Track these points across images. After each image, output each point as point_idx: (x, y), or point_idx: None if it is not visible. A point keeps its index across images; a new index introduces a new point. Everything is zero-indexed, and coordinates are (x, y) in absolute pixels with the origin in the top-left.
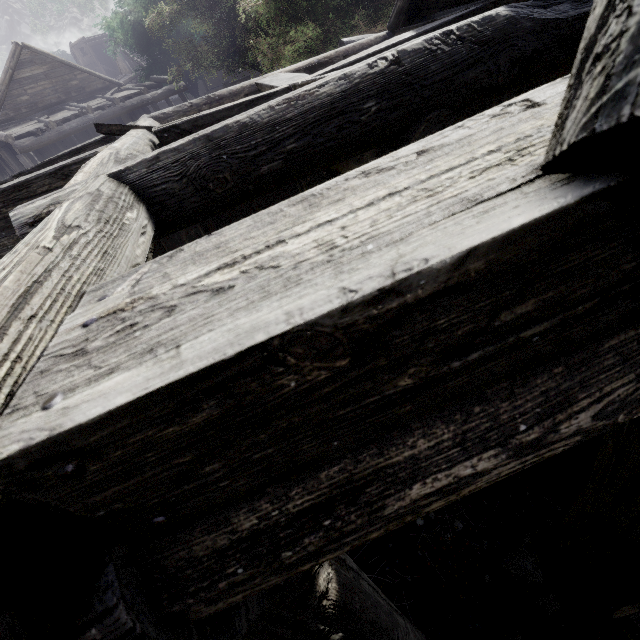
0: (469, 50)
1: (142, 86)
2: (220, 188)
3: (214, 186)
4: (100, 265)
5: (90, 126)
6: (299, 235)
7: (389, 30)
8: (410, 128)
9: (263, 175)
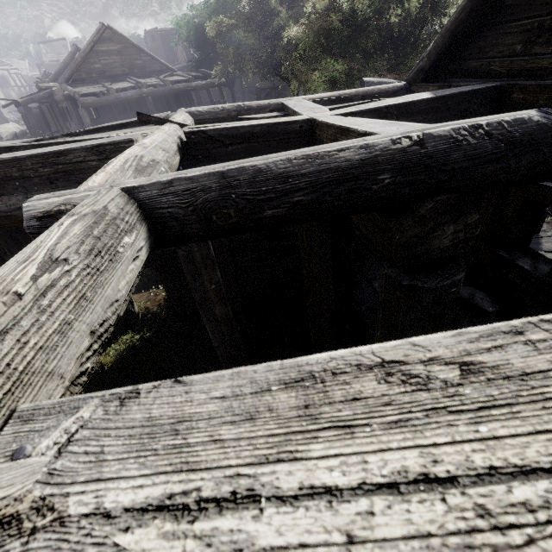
0: (495, 147)
1: (191, 75)
2: (222, 221)
3: (217, 218)
4: (70, 317)
5: (141, 98)
6: (281, 503)
7: (407, 82)
8: (417, 202)
9: (266, 217)
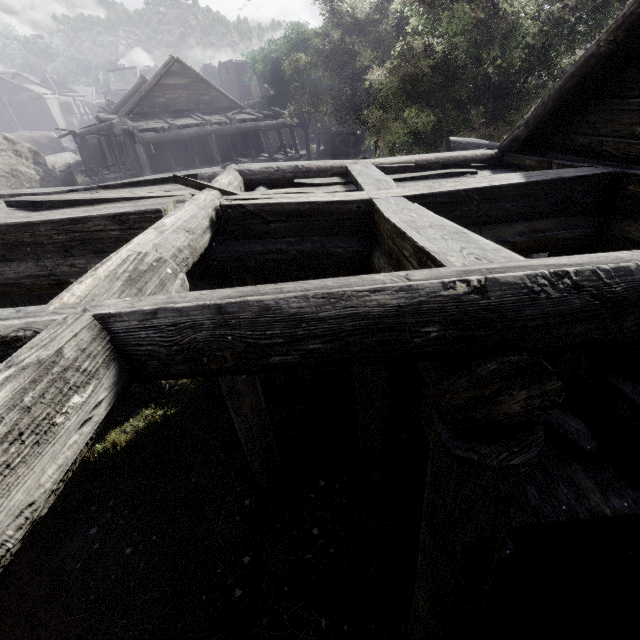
0: (585, 304)
1: (261, 114)
2: (215, 364)
3: (209, 361)
4: None
5: (204, 136)
6: None
7: (499, 150)
8: (476, 358)
9: (272, 364)
